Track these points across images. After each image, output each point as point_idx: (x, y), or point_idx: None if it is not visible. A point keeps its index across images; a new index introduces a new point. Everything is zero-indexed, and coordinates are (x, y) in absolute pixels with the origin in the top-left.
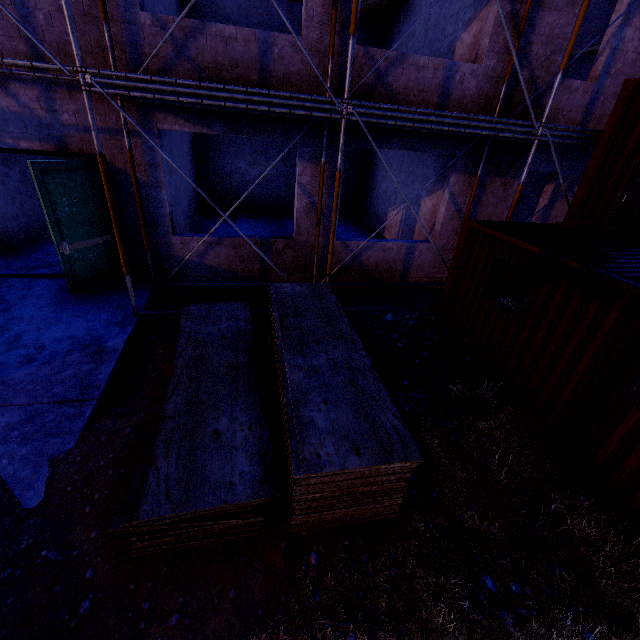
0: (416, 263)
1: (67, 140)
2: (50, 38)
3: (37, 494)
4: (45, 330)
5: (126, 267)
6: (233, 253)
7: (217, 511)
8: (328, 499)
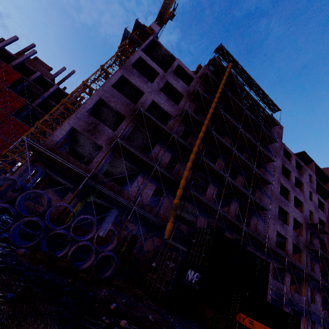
0: None
1: None
2: None
3: None
4: None
5: None
6: None
7: None
8: None
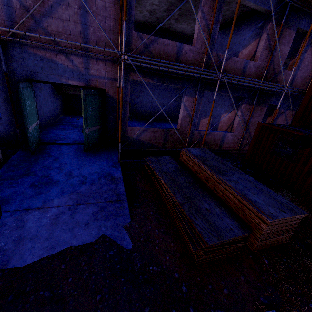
0: (226, 141)
1: (90, 81)
2: (93, 38)
3: (128, 242)
4: (81, 169)
5: (120, 139)
6: (152, 135)
7: (232, 240)
8: (272, 233)
